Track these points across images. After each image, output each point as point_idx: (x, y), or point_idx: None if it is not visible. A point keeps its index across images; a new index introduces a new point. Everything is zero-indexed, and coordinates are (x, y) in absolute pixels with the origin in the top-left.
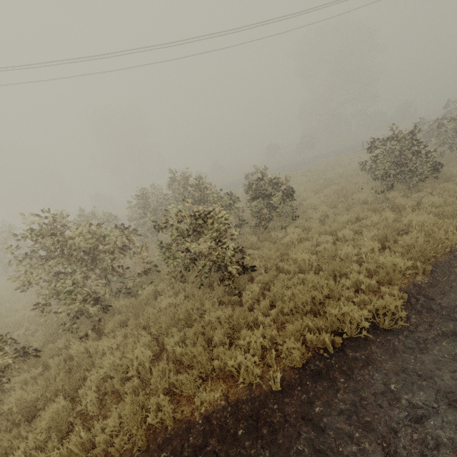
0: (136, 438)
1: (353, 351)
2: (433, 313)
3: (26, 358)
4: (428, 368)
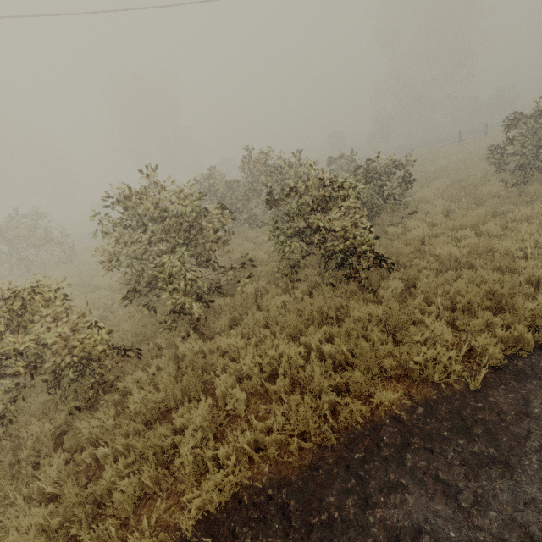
0: (324, 435)
1: None
2: None
3: (127, 356)
4: None
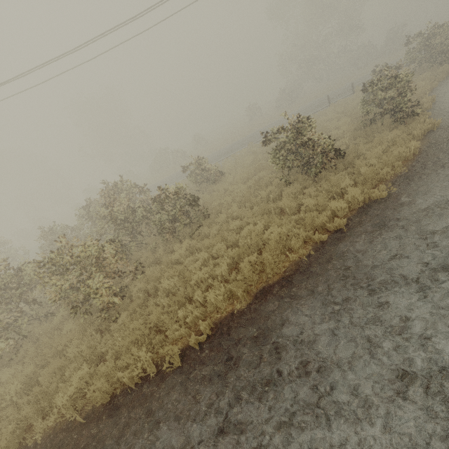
0: None
1: (147, 387)
2: (221, 349)
3: None
4: (177, 409)
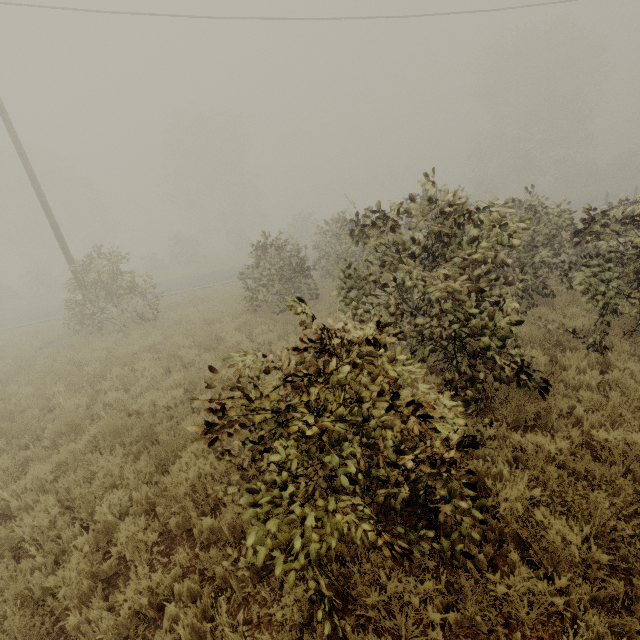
0: None
1: None
2: None
3: None
4: None
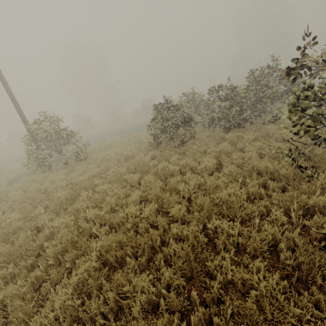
0: None
1: None
2: None
3: None
4: None
